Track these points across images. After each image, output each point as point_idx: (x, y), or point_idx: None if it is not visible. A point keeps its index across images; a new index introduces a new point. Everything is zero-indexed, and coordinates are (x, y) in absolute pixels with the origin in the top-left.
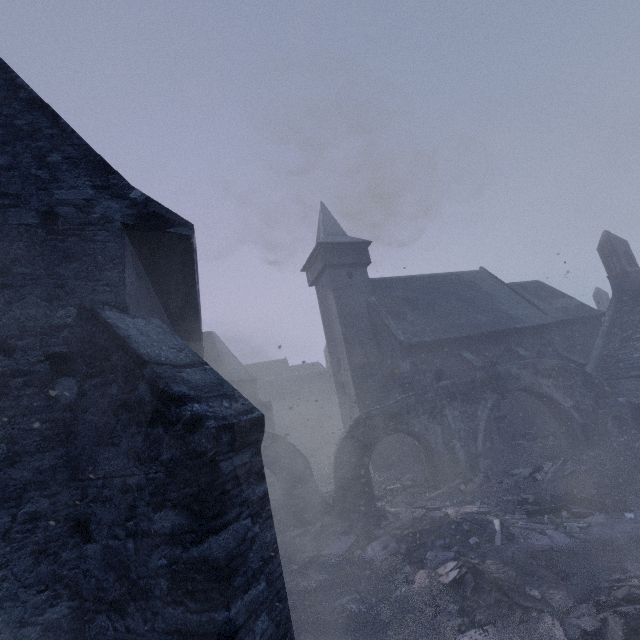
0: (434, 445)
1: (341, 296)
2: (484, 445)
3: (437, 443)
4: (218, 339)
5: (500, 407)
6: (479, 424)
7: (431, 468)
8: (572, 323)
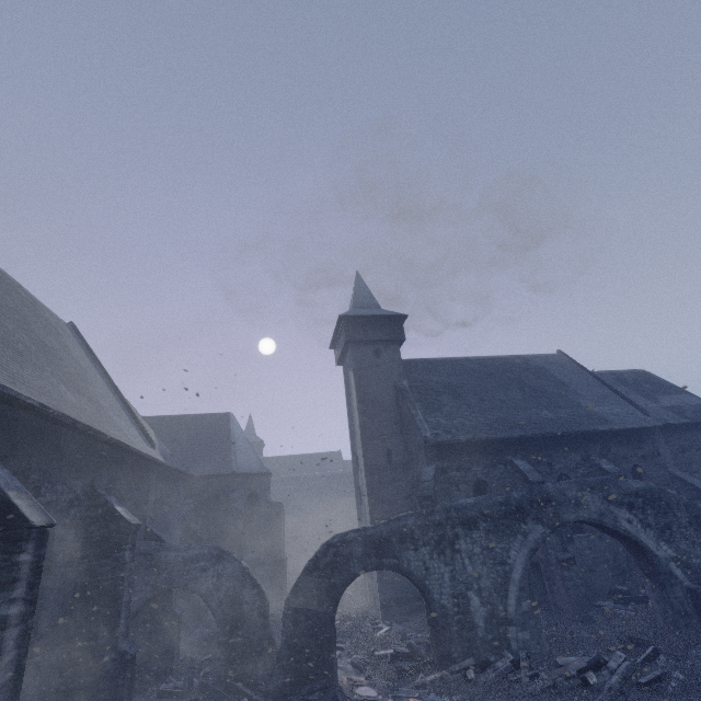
0: (437, 596)
1: (363, 378)
2: (519, 605)
3: (442, 593)
4: (235, 422)
5: (573, 544)
6: (512, 570)
7: (431, 632)
8: (689, 429)
